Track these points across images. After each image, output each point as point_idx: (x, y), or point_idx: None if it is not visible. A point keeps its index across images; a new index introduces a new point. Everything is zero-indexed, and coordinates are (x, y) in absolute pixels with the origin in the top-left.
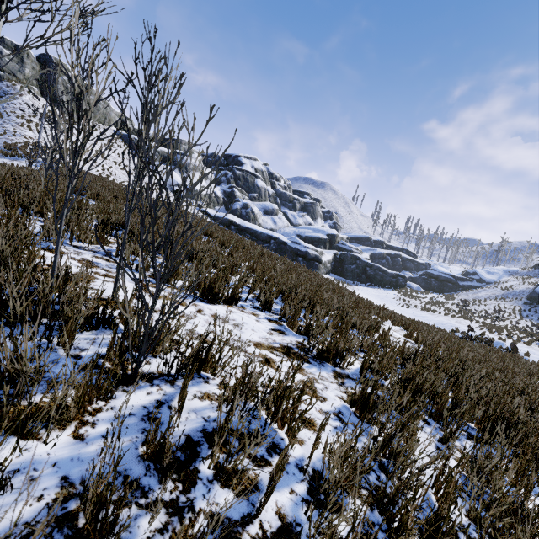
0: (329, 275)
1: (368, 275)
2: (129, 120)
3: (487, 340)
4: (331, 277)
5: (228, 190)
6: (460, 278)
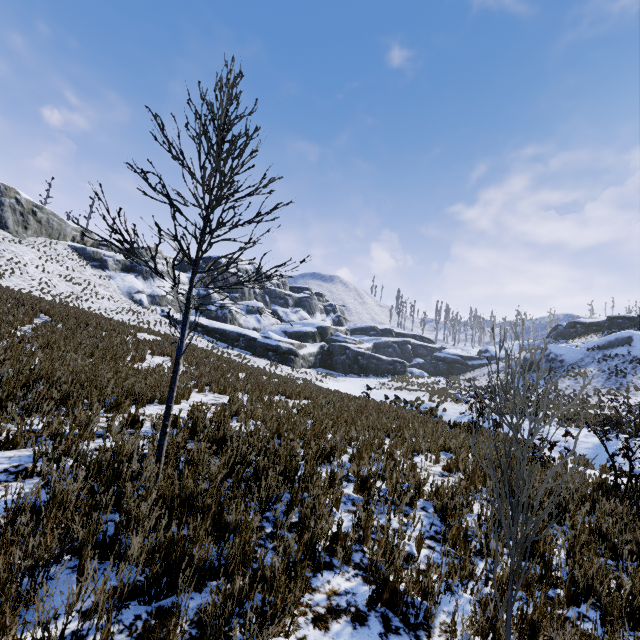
0: (313, 369)
1: (361, 365)
2: (89, 233)
3: (386, 397)
4: (313, 371)
5: (203, 293)
6: (469, 357)
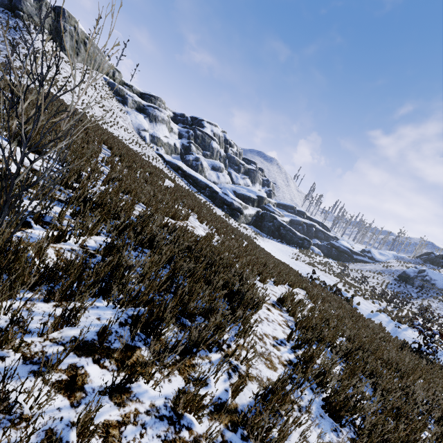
0: (248, 226)
1: (280, 233)
2: (119, 72)
3: (324, 283)
4: (249, 227)
5: (186, 144)
6: (355, 252)
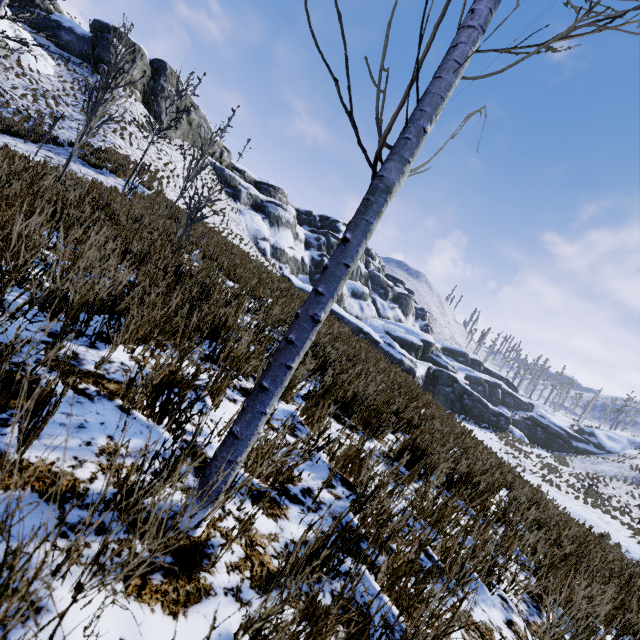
0: None
1: (464, 405)
2: (228, 151)
3: None
4: None
5: (318, 258)
6: (574, 436)
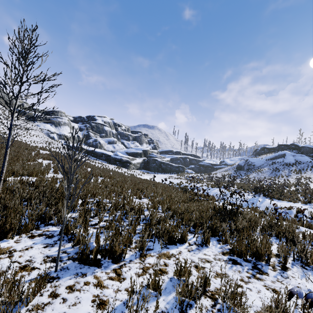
0: (139, 170)
1: (163, 168)
2: (26, 103)
3: (162, 180)
4: (139, 171)
5: (86, 133)
6: (215, 164)
